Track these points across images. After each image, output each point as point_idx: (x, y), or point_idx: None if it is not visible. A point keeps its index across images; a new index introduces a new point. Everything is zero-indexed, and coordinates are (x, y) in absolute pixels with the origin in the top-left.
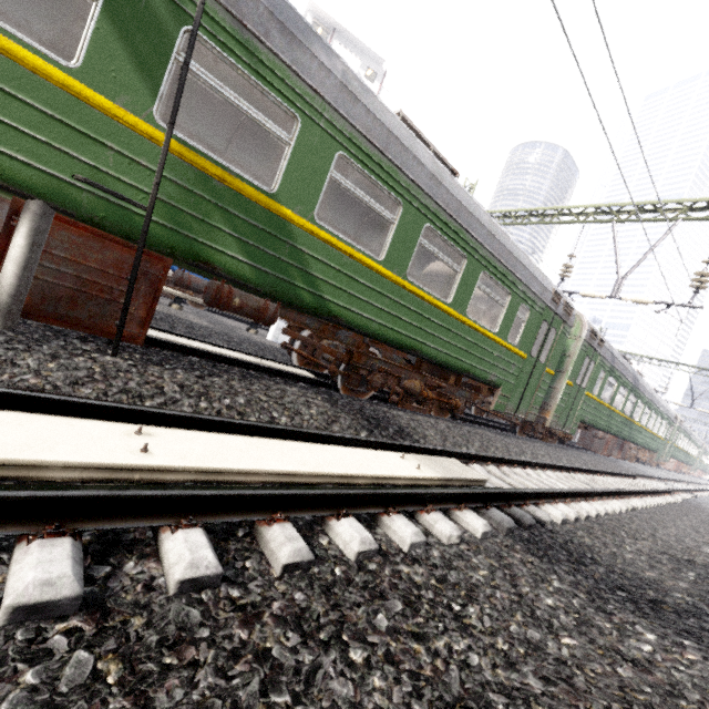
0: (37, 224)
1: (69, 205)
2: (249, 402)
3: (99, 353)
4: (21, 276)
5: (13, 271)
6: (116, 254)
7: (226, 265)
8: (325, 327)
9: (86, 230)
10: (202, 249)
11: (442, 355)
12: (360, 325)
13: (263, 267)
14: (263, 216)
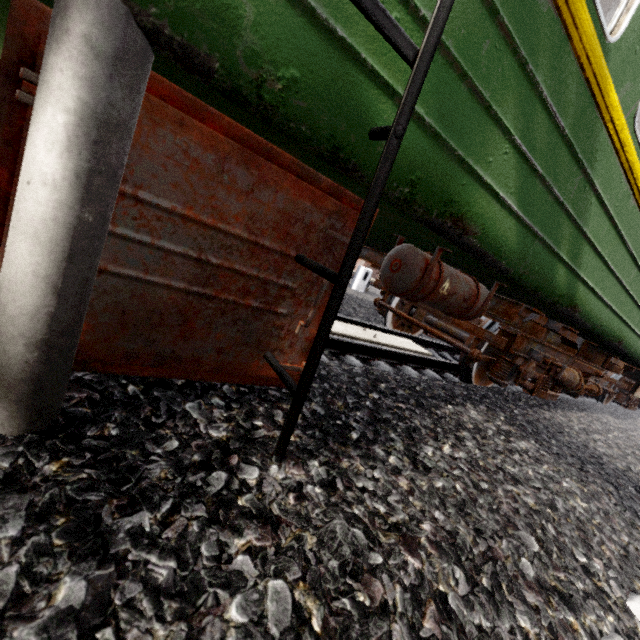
0: (98, 94)
1: (201, 22)
2: (534, 533)
3: (249, 451)
4: (61, 280)
5: (36, 268)
6: (283, 197)
7: (487, 222)
8: (510, 308)
9: (222, 130)
10: (462, 186)
11: (639, 342)
12: (592, 314)
13: (533, 224)
14: (575, 104)
